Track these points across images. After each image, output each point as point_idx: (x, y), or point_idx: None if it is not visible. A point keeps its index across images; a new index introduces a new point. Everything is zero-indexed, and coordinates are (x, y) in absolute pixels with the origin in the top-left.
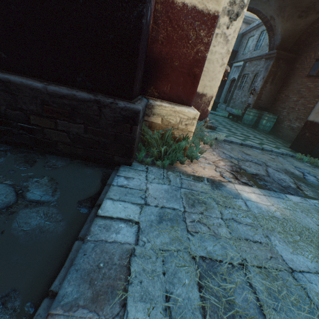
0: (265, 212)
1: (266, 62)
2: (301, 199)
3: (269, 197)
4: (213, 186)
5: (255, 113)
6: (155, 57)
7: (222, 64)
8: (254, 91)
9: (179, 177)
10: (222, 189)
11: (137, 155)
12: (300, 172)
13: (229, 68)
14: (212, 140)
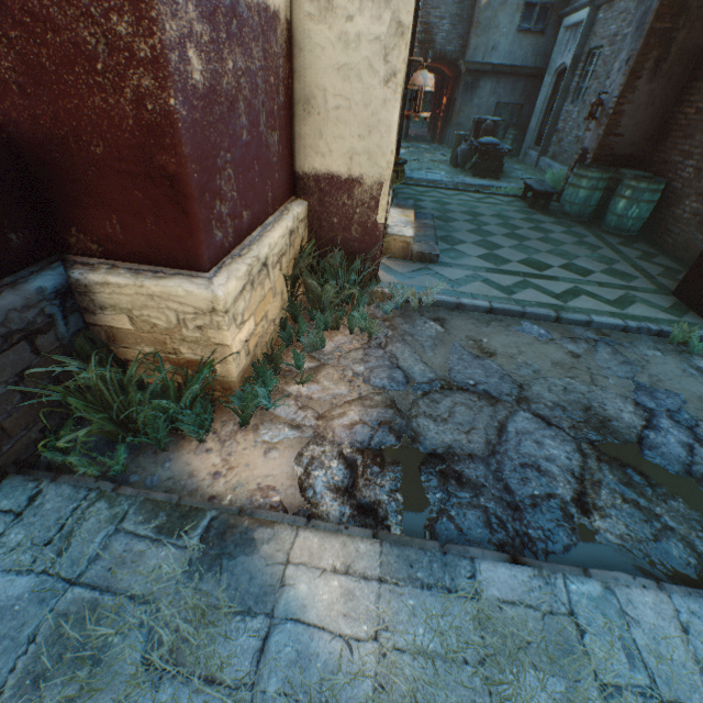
0: (313, 683)
1: (642, 2)
2: (535, 579)
3: (396, 586)
4: (206, 557)
5: (597, 179)
6: (29, 138)
7: (387, 73)
8: (600, 108)
9: (111, 527)
10: (229, 569)
11: (53, 438)
12: (640, 414)
13: (428, 79)
14: (395, 310)
